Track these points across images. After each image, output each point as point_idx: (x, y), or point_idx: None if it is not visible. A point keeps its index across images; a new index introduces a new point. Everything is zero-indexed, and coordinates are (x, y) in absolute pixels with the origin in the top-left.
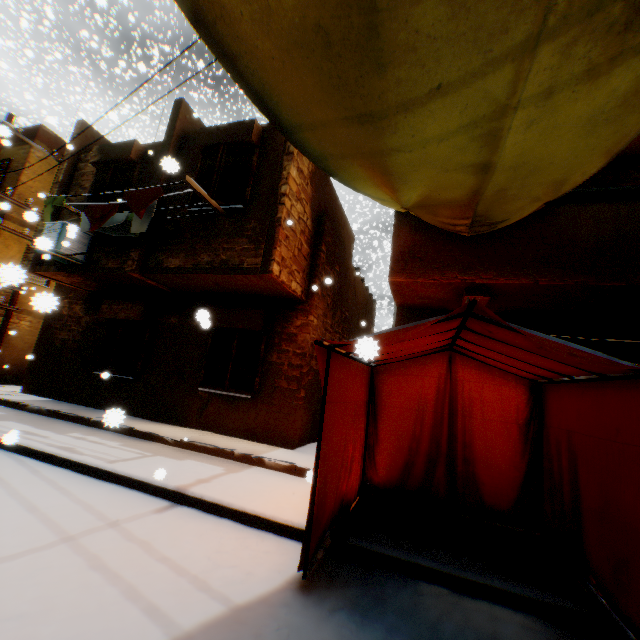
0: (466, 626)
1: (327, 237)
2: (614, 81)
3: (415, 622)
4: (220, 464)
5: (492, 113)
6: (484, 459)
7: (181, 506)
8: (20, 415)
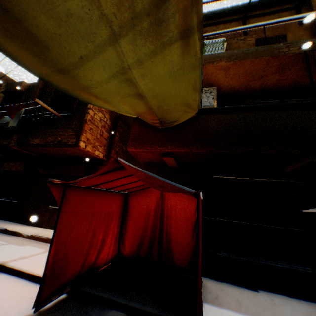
0: None
1: (120, 129)
2: (169, 57)
3: None
4: (45, 247)
5: (120, 70)
6: (175, 240)
7: (2, 272)
8: None
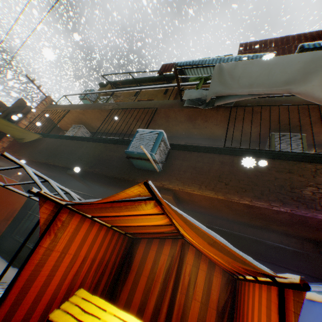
0: None
1: None
2: None
3: None
4: None
5: None
6: None
7: None
8: None
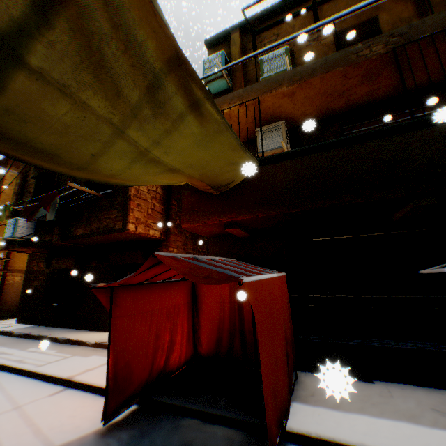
0: (189, 442)
1: (176, 195)
2: (186, 130)
3: (157, 444)
4: None
5: (138, 155)
6: None
7: (70, 388)
8: (7, 340)
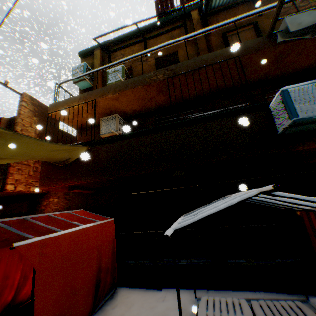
0: None
1: None
2: None
3: None
4: None
5: None
6: None
7: None
8: None
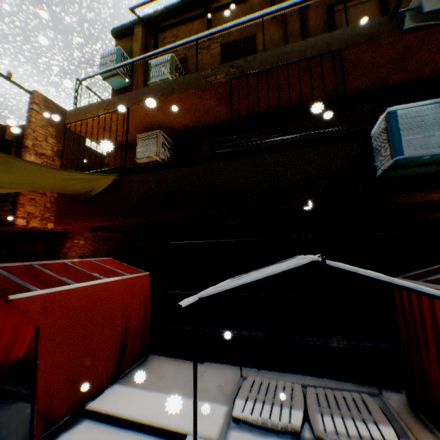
0: (1, 423)
1: None
2: None
3: None
4: None
5: None
6: None
7: None
8: None
